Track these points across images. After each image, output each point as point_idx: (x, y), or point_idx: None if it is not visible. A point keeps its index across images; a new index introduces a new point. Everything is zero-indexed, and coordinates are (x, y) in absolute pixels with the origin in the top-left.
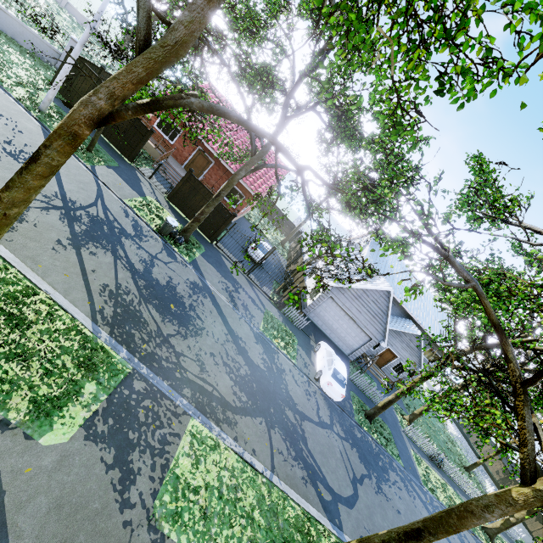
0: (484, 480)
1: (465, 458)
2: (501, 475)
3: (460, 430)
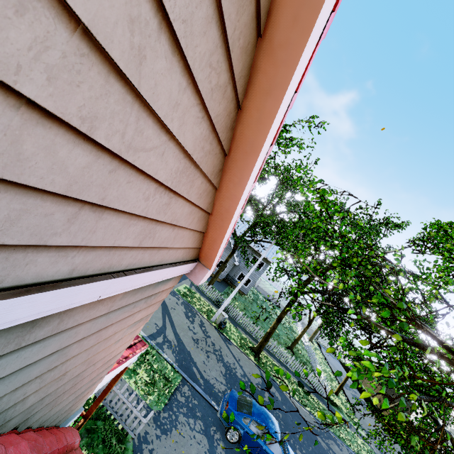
0: (316, 365)
1: (303, 352)
2: (382, 401)
3: (346, 370)
